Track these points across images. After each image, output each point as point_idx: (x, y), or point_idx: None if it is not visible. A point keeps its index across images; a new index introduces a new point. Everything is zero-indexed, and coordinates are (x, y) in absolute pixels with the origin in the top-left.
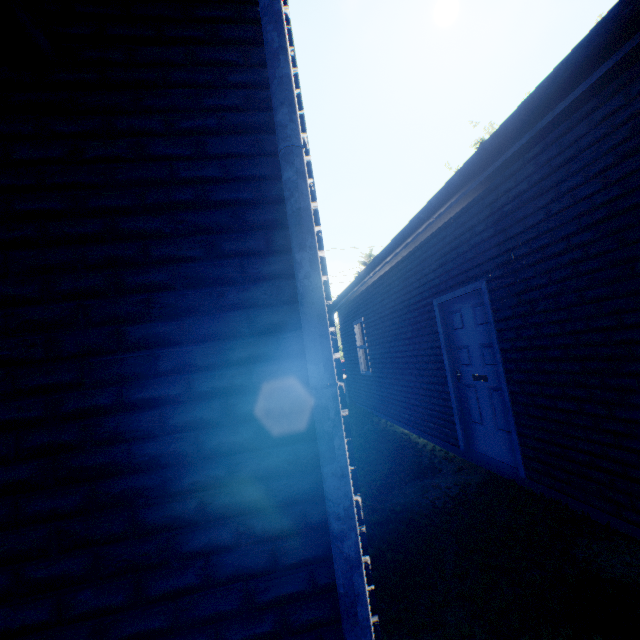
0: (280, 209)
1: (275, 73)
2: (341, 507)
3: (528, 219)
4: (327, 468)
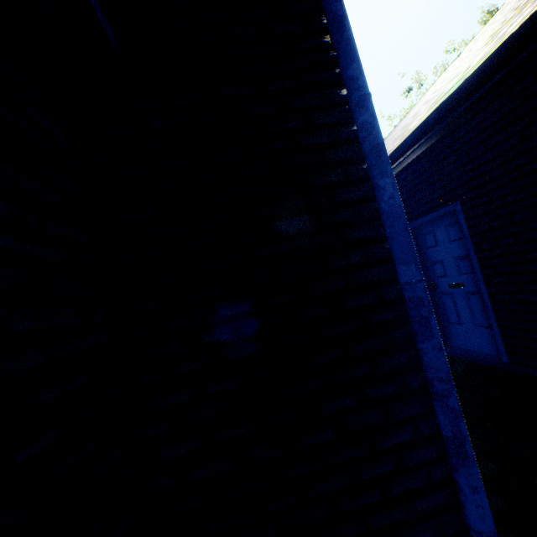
0: (351, 148)
1: (342, 36)
2: (443, 372)
3: (502, 144)
4: (427, 344)
